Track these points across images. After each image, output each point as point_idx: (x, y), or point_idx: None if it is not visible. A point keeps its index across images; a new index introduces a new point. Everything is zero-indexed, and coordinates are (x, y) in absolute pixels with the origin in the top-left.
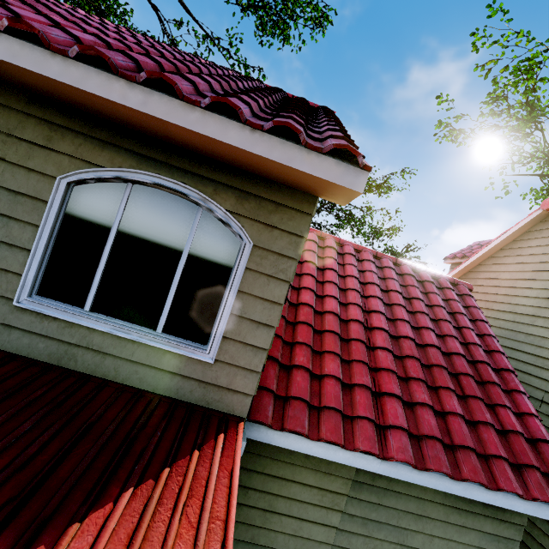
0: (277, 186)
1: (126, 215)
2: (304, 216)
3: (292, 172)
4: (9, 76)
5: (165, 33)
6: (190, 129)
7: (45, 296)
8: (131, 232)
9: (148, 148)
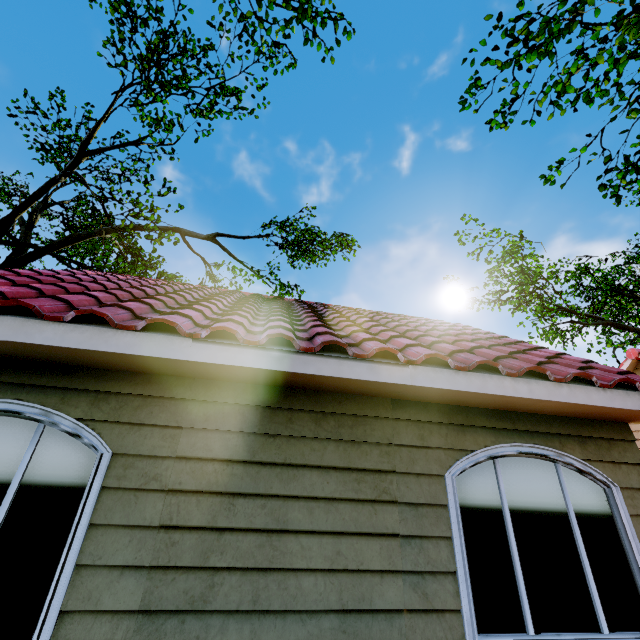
0: (597, 423)
1: (506, 494)
2: (631, 444)
3: (635, 413)
4: (392, 393)
5: (213, 275)
6: (568, 402)
7: (483, 632)
8: (518, 511)
9: (496, 421)
